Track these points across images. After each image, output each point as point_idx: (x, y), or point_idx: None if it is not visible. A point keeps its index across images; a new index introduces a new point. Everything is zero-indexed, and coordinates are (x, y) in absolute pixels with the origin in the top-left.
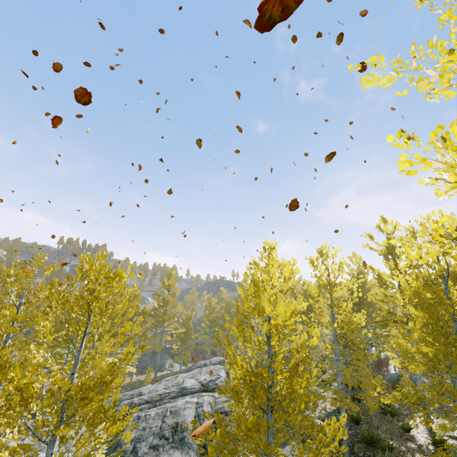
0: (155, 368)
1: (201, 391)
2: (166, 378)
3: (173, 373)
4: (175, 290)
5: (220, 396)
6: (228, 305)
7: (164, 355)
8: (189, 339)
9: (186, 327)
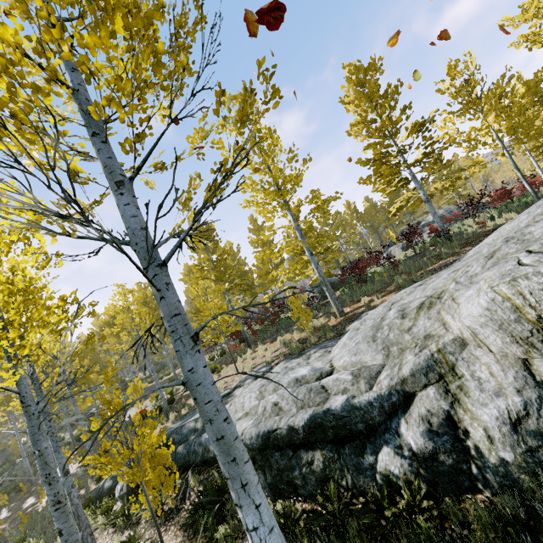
0: None
1: None
2: None
3: None
4: None
5: None
6: None
7: None
8: None
9: None
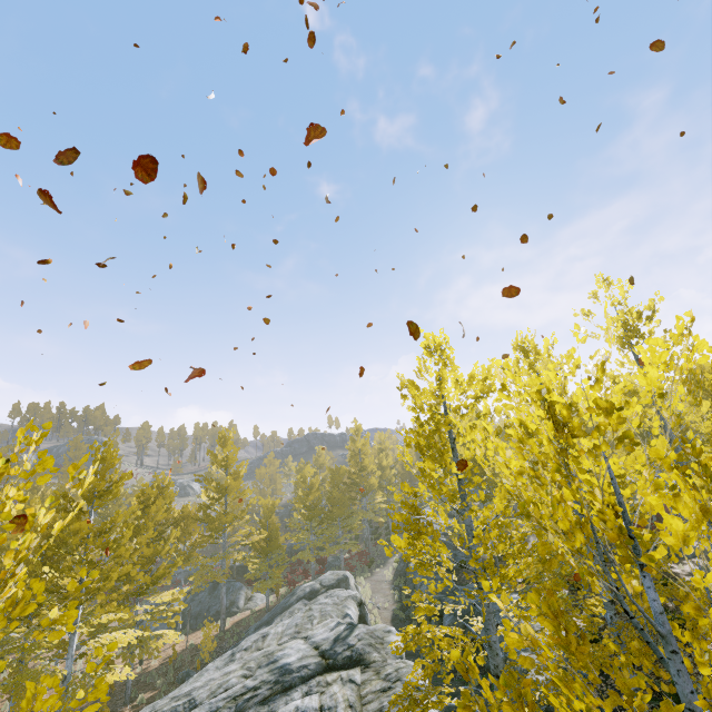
0: (220, 611)
1: (322, 671)
2: (243, 644)
3: (254, 616)
4: (238, 467)
5: (367, 678)
6: (335, 475)
7: (234, 583)
8: (276, 548)
9: (268, 527)
